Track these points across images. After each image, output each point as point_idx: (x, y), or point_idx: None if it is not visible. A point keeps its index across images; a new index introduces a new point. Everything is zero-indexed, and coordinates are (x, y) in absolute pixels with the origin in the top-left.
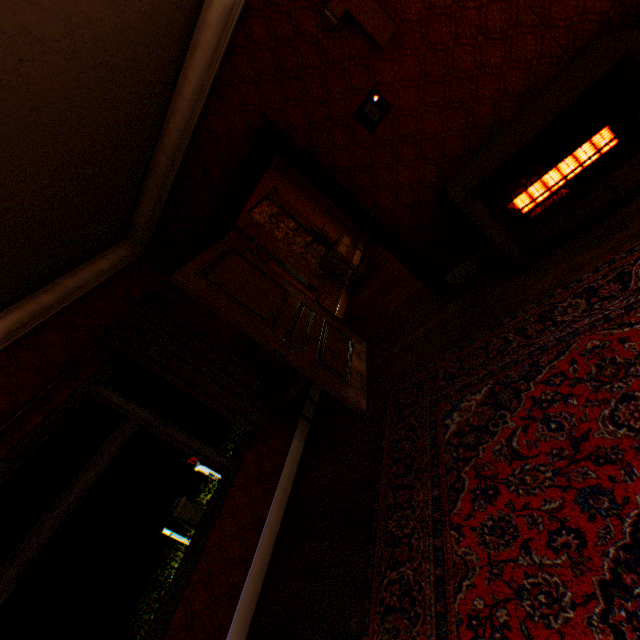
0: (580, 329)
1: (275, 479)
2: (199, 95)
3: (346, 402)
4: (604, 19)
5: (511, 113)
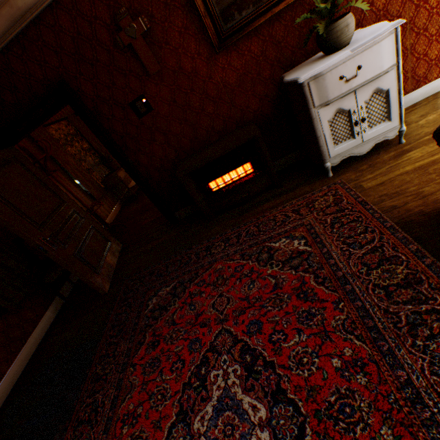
0: (218, 258)
1: (22, 343)
2: (2, 36)
3: (94, 286)
4: (255, 114)
5: (215, 138)
